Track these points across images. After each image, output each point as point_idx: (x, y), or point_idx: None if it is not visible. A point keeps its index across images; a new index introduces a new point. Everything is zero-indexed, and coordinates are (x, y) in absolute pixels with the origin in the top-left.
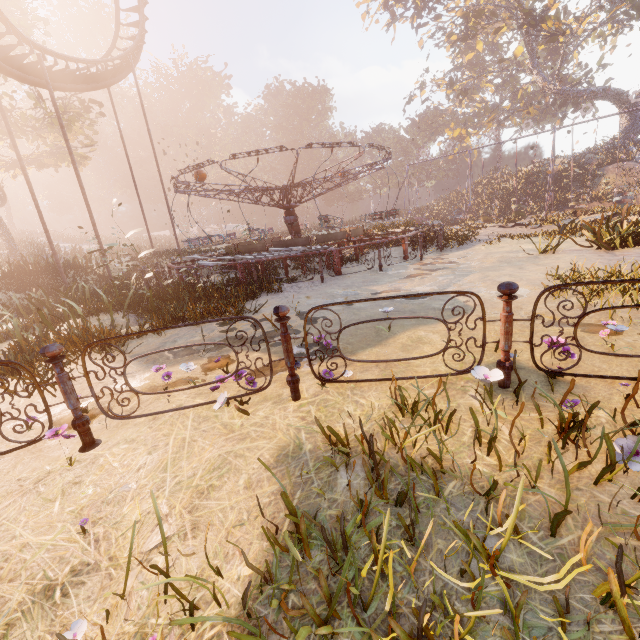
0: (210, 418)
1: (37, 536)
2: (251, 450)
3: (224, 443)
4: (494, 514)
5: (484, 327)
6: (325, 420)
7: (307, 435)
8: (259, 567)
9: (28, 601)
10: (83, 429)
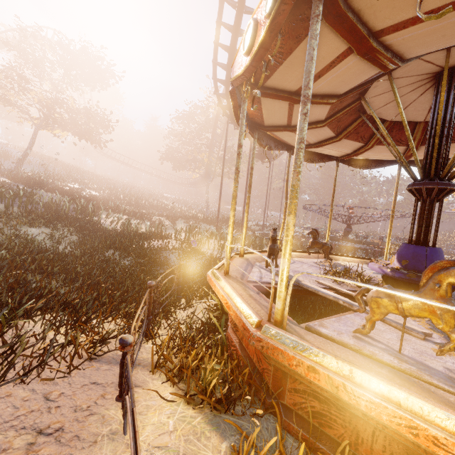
0: None
1: None
2: None
3: None
4: None
5: None
6: None
7: None
8: None
9: None
10: None
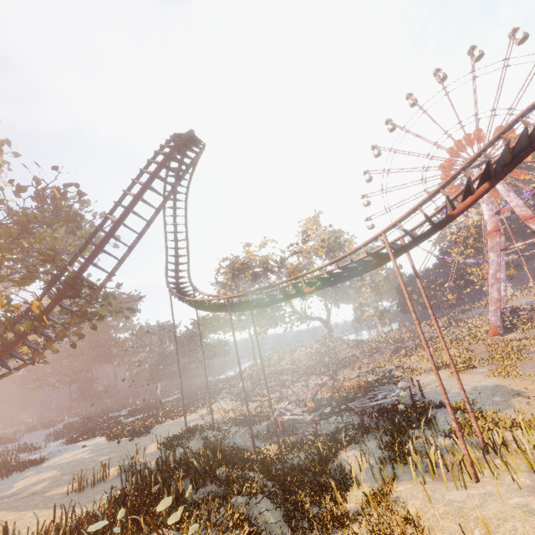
0: None
1: None
2: None
3: None
4: None
5: None
6: None
7: None
8: None
9: None
10: None
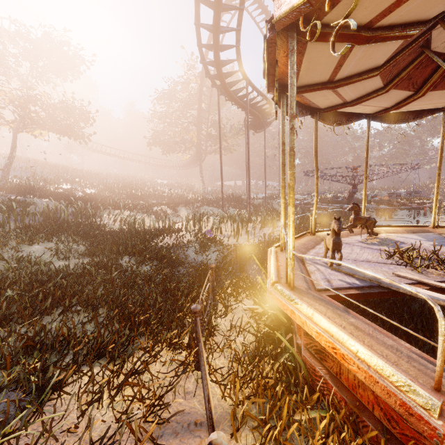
0: None
1: None
2: None
3: None
4: None
5: None
6: None
7: None
8: None
9: None
10: None
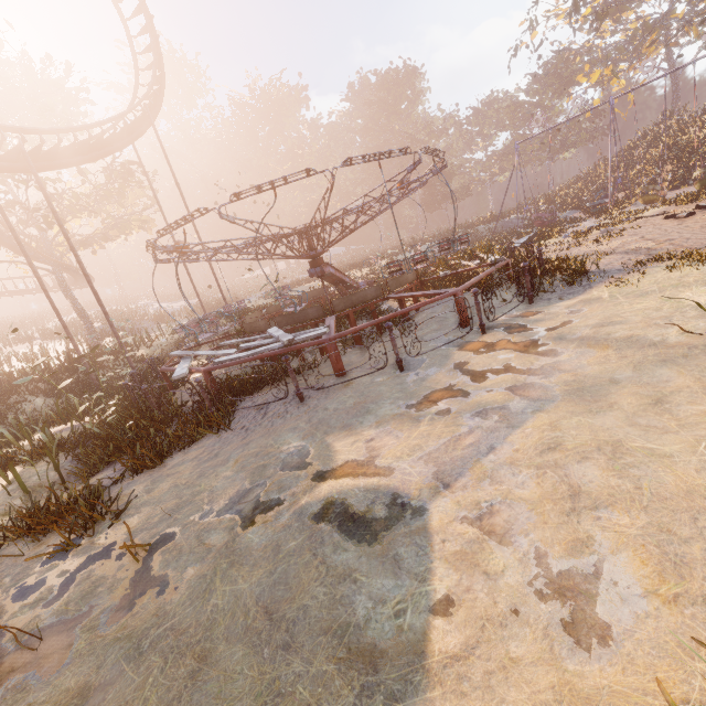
0: None
1: None
2: None
3: None
4: None
5: None
6: None
7: None
8: None
9: None
10: None
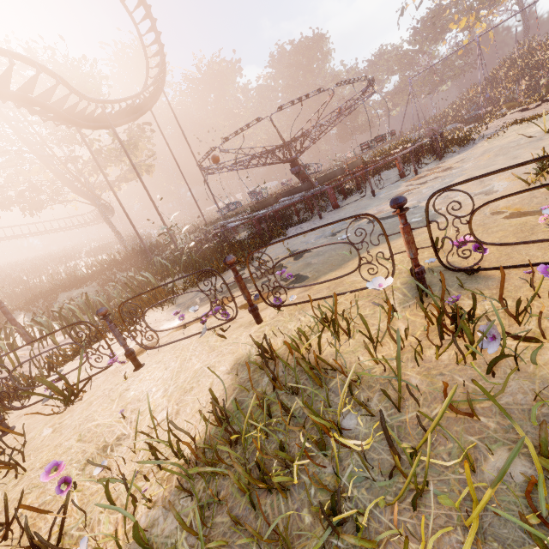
0: (203, 343)
1: (104, 420)
2: (219, 362)
3: (206, 359)
4: (361, 398)
5: (387, 241)
6: (271, 336)
7: (256, 349)
8: (203, 436)
9: (95, 453)
10: (131, 357)
